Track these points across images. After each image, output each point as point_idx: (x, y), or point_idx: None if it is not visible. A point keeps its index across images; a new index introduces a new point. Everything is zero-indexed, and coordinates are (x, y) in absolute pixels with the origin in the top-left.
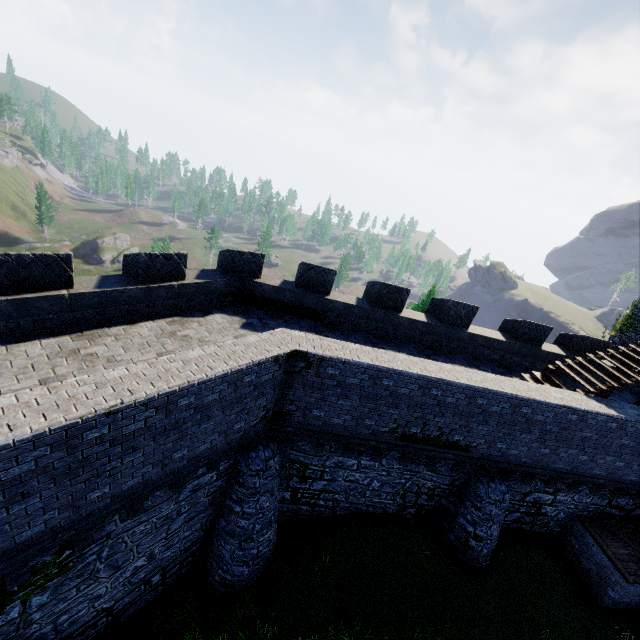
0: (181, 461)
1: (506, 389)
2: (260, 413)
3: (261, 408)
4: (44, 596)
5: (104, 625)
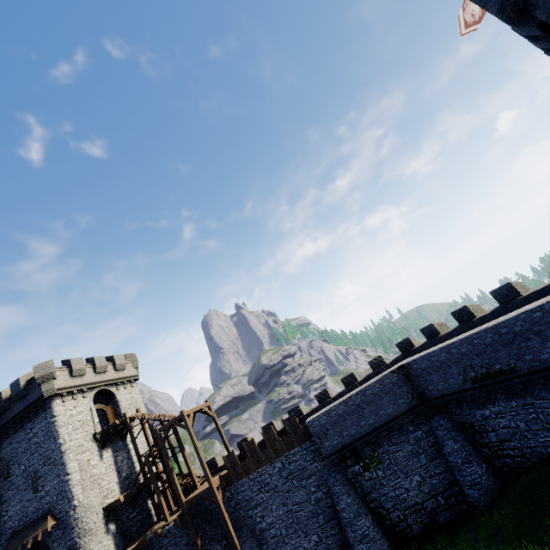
0: (385, 415)
1: (483, 328)
2: (408, 395)
3: (406, 393)
4: (381, 472)
5: (427, 517)
